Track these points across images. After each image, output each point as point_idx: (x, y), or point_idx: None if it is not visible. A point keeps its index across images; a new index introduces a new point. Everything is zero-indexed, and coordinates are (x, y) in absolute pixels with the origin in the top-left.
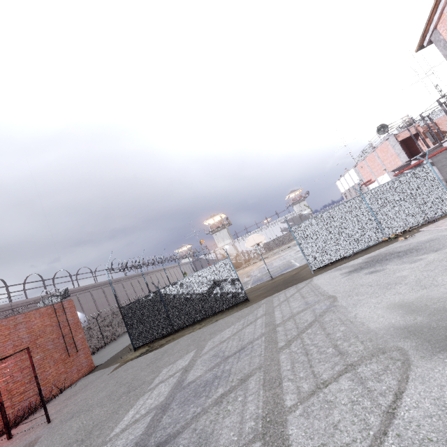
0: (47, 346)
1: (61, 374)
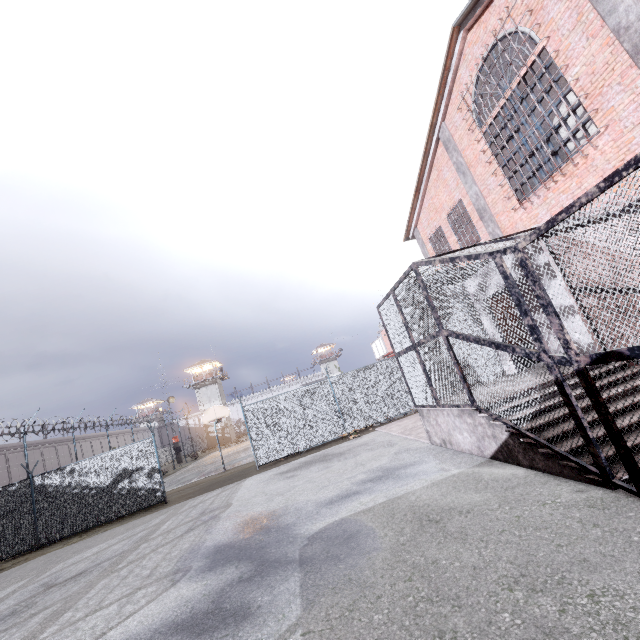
0: None
1: None
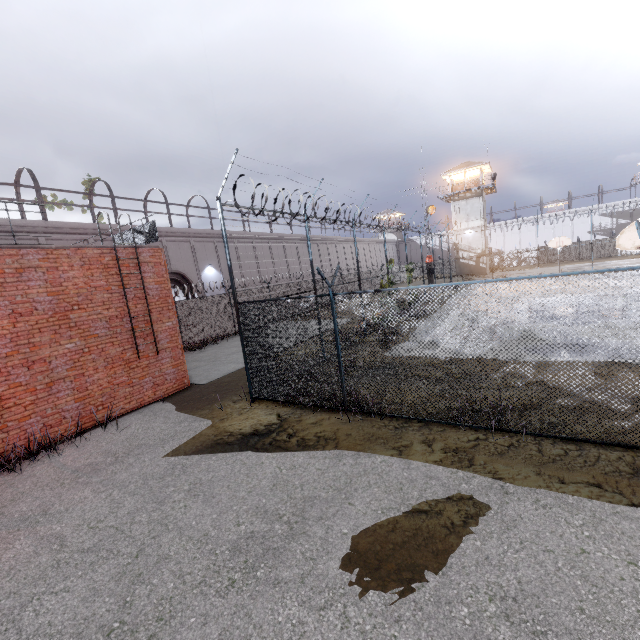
0: (95, 328)
1: (120, 386)
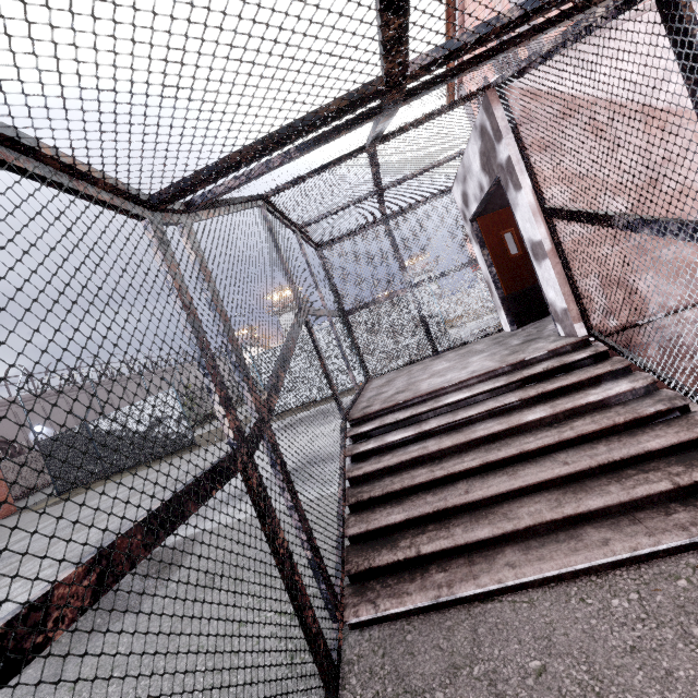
0: None
1: None
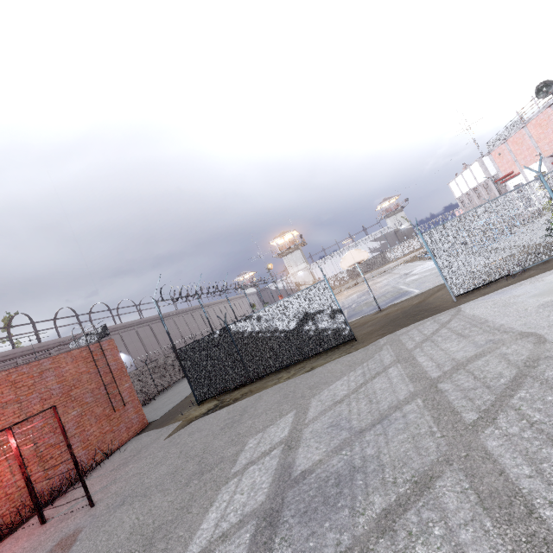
0: (85, 398)
1: (106, 434)
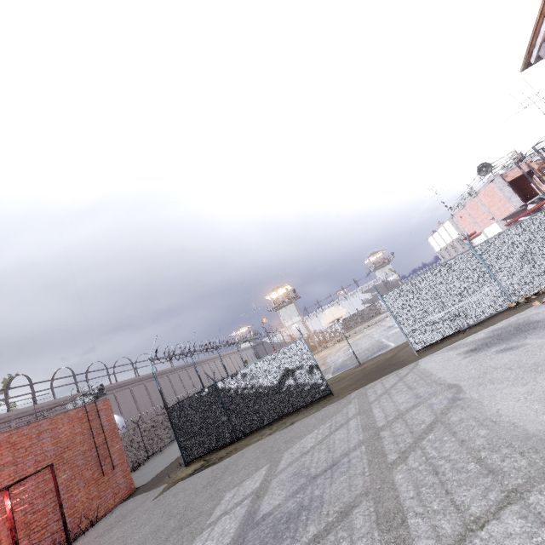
0: (77, 461)
1: (93, 500)
